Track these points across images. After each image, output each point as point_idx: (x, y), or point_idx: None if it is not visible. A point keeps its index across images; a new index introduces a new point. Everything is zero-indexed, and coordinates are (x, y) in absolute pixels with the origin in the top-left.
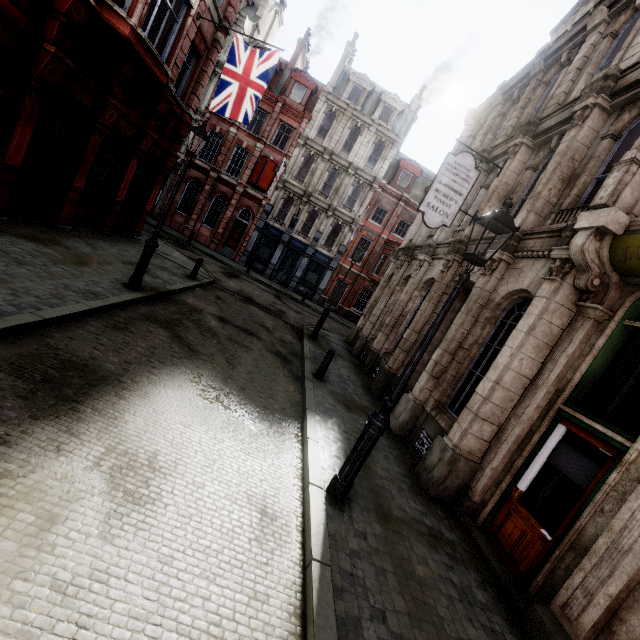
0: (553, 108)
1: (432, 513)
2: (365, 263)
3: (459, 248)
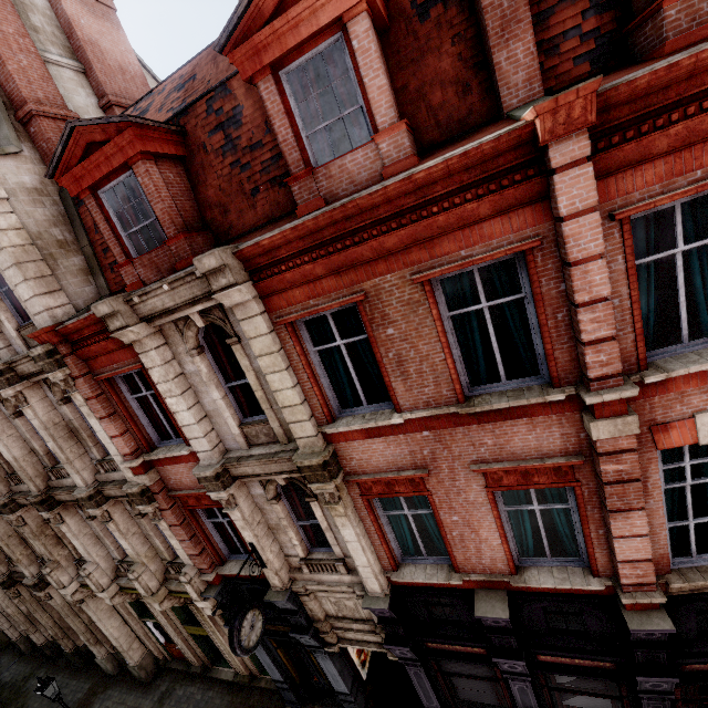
0: None
1: (156, 689)
2: None
3: (9, 584)
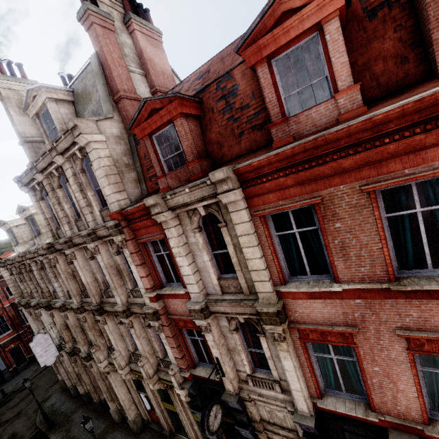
0: (48, 294)
1: None
2: (14, 326)
3: (72, 354)
